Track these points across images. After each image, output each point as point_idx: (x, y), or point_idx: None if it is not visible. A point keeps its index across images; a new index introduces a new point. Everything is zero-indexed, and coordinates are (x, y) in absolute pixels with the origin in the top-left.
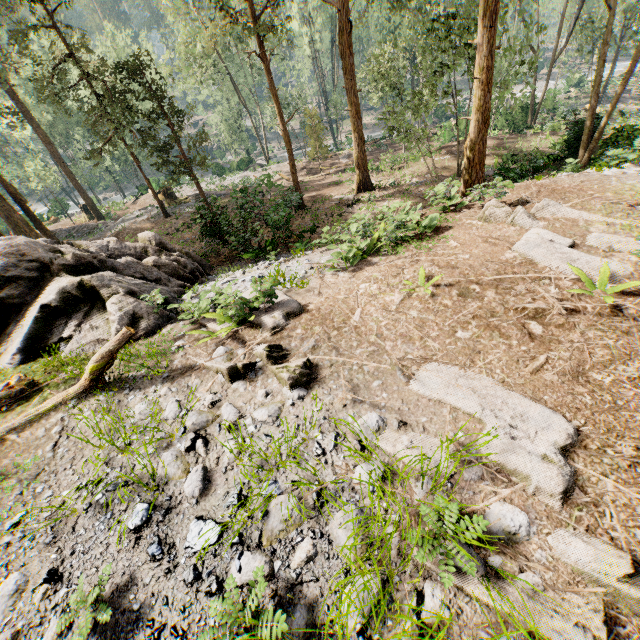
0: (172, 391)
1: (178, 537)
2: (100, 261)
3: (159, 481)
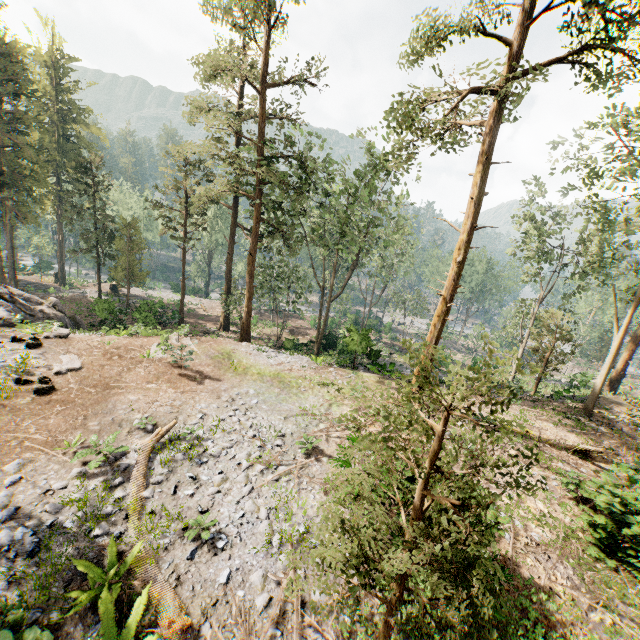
0: None
1: None
2: (11, 297)
3: None
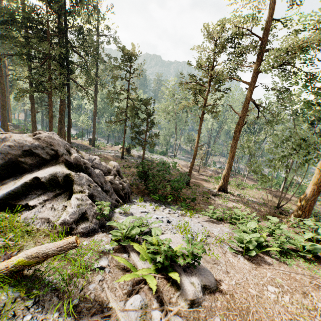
0: None
1: None
2: (86, 166)
3: None
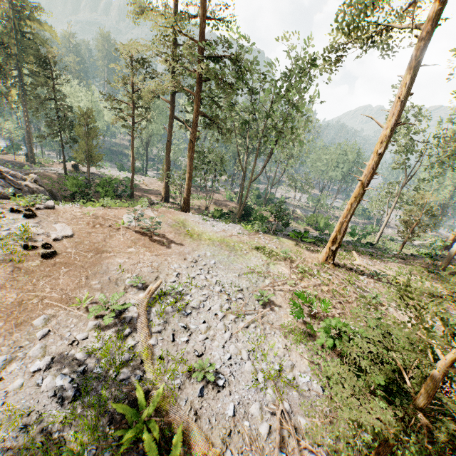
0: None
1: None
2: (1, 174)
3: None
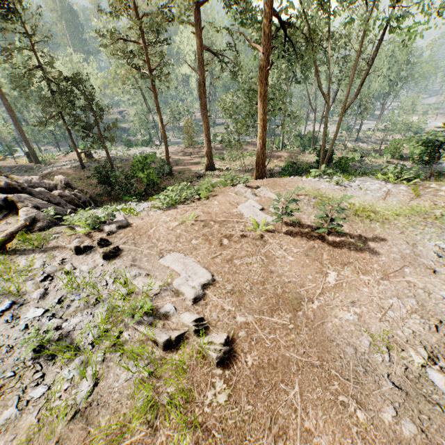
0: (43, 256)
1: (23, 314)
2: (23, 188)
3: (22, 293)
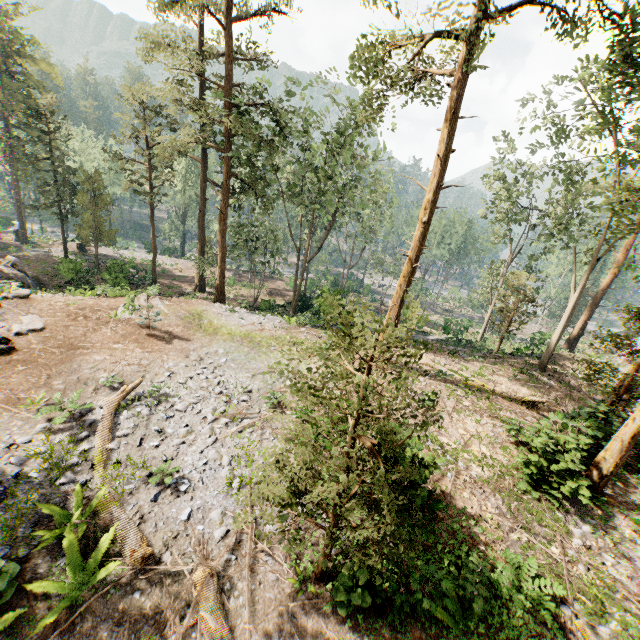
0: None
1: None
2: None
3: None
